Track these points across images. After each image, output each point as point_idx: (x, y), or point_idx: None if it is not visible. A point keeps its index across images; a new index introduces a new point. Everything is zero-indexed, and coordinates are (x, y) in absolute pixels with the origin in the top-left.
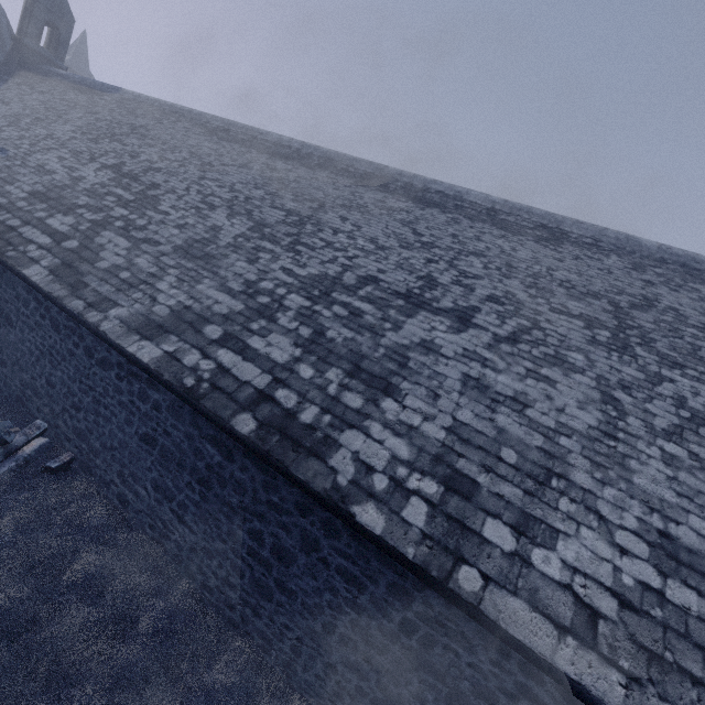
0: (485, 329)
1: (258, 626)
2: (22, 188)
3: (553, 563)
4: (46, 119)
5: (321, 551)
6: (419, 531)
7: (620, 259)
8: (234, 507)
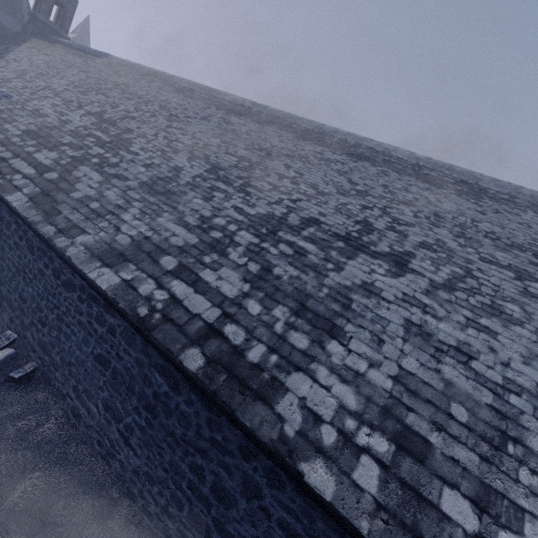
0: (421, 275)
1: None
2: (18, 127)
3: None
4: (47, 74)
5: (262, 499)
6: (372, 499)
7: (536, 215)
8: (177, 438)
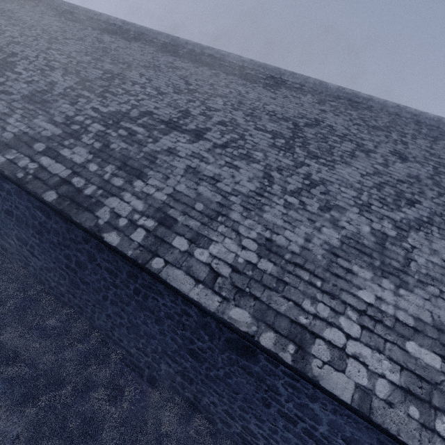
0: (209, 141)
1: (76, 302)
2: None
3: (205, 255)
4: None
5: (97, 260)
6: (137, 244)
7: (312, 97)
8: (55, 244)
